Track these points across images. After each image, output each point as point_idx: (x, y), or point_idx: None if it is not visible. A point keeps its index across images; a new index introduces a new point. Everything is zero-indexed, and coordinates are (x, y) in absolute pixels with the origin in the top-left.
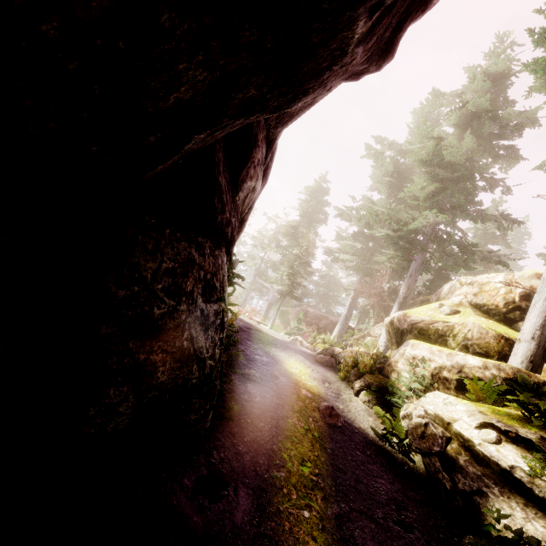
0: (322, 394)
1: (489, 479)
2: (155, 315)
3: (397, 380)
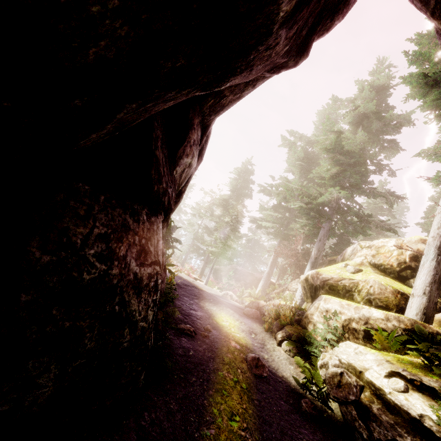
0: (249, 345)
1: (401, 427)
2: (84, 280)
3: (314, 332)
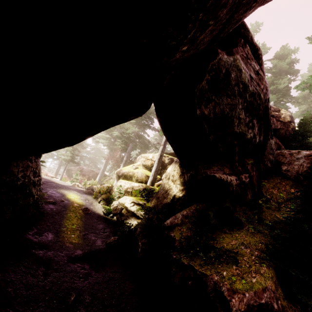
0: (84, 204)
1: (129, 215)
2: (18, 184)
3: (112, 194)
